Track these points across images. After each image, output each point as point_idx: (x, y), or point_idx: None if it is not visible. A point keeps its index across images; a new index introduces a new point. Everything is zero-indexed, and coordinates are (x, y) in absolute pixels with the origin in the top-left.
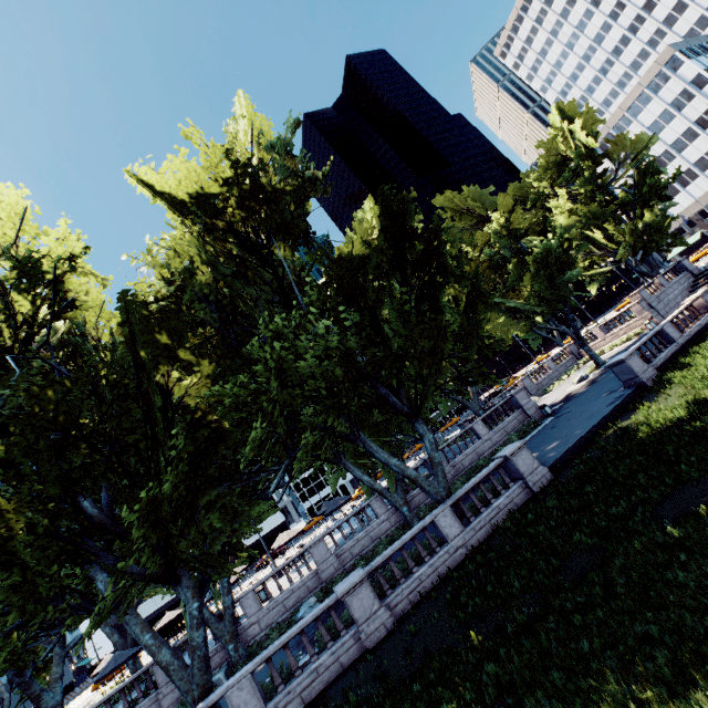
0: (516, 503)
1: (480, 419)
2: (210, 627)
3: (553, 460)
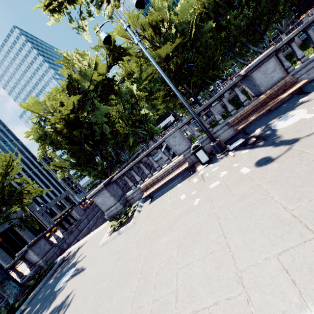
0: (288, 53)
1: (284, 34)
2: (206, 99)
3: (304, 38)
